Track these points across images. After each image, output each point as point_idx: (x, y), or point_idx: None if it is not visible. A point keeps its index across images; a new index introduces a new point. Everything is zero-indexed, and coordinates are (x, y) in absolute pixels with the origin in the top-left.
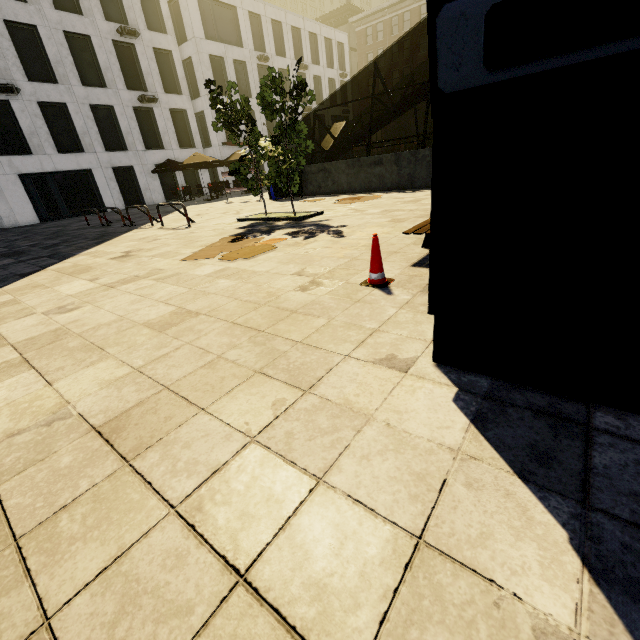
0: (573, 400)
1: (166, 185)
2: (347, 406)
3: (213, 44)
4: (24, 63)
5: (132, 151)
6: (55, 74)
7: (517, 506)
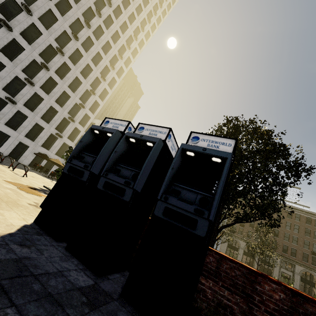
0: (48, 235)
1: (35, 160)
2: (2, 213)
3: None
4: (28, 101)
5: (35, 142)
6: (35, 110)
7: (11, 229)
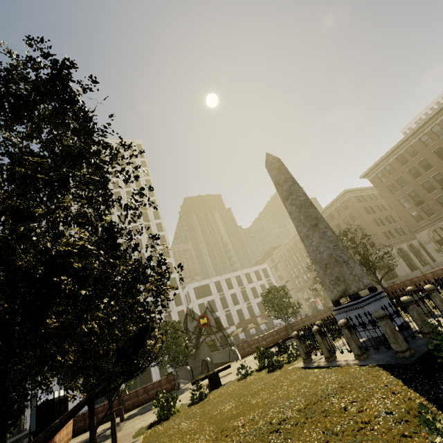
0: None
1: None
2: None
3: (199, 300)
4: None
5: None
6: None
7: None
